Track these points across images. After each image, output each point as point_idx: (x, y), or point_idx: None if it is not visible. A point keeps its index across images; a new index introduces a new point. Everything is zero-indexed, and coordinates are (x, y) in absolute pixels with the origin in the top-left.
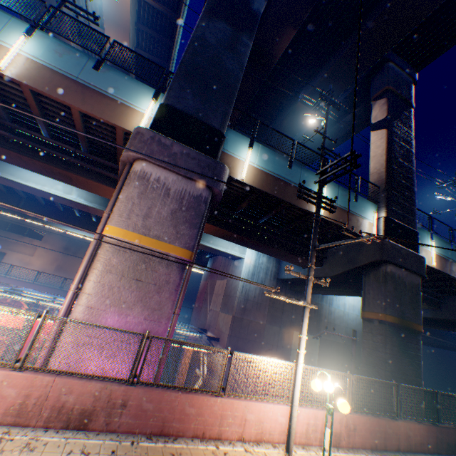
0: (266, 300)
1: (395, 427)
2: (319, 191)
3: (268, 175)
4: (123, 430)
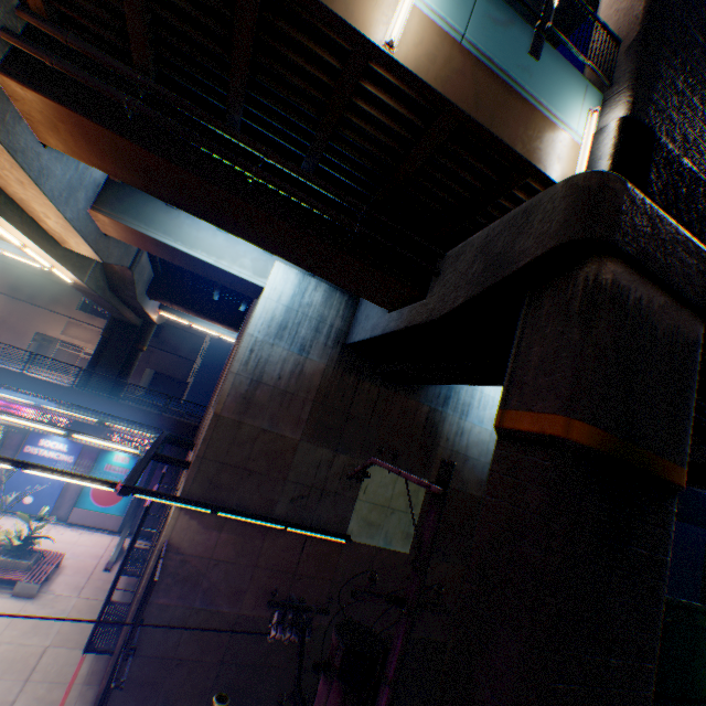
0: (310, 389)
1: None
2: None
3: None
4: None
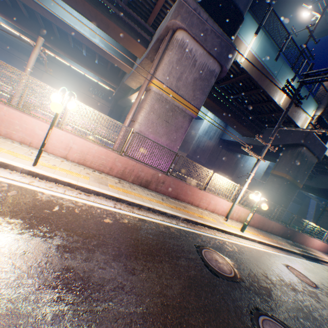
0: (209, 150)
1: (269, 223)
2: (298, 89)
3: (258, 63)
4: (161, 193)
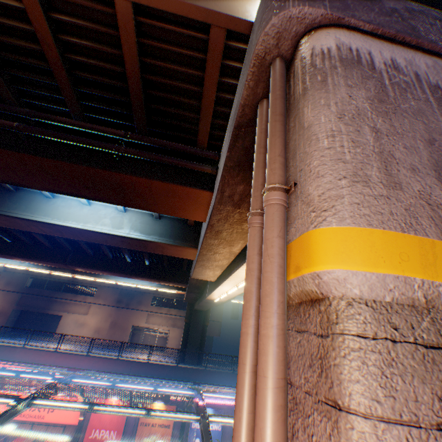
0: None
1: None
2: None
3: None
4: None
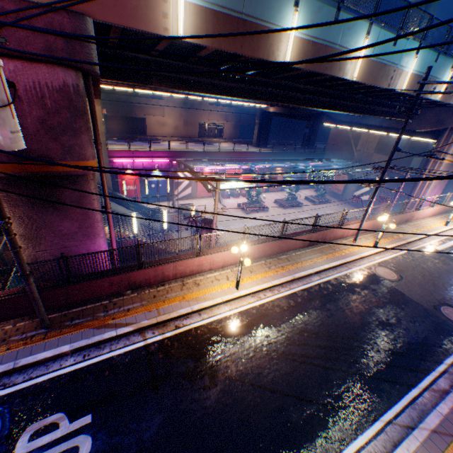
0: (408, 145)
1: None
2: None
3: None
4: (449, 212)
